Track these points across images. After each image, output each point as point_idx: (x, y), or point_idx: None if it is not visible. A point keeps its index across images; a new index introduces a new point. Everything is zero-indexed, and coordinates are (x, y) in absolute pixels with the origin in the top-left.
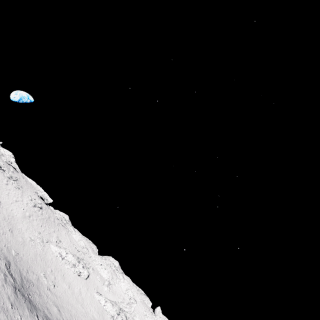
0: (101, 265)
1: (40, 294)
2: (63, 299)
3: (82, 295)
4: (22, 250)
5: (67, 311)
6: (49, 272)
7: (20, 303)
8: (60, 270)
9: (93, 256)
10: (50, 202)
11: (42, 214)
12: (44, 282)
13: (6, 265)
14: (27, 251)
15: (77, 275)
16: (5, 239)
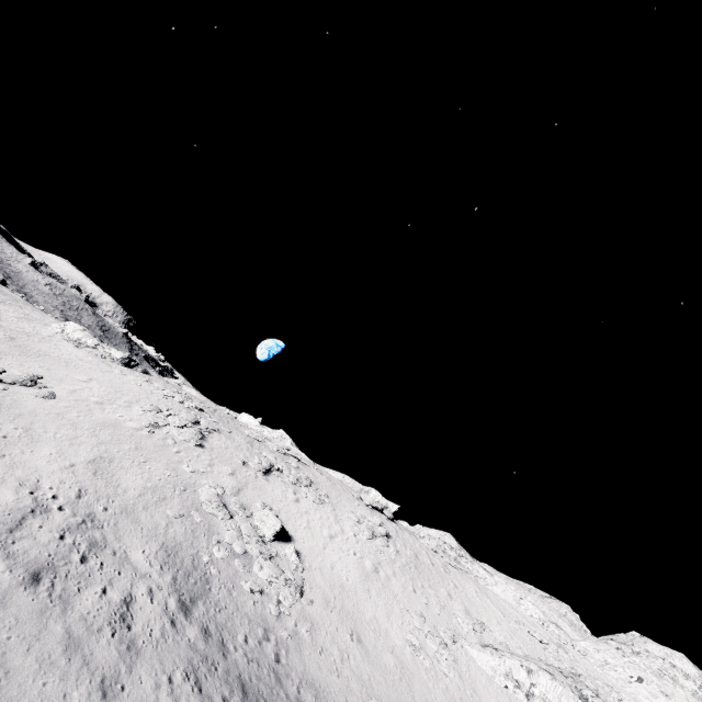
0: (641, 683)
1: None
2: None
3: None
4: None
5: None
6: None
7: None
8: None
9: (589, 648)
10: (395, 510)
11: (398, 551)
12: None
13: None
14: (425, 701)
15: None
16: (355, 679)
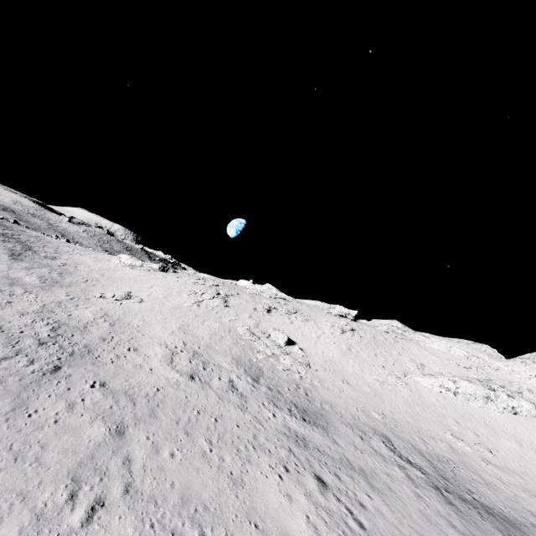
0: None
1: (484, 480)
2: (534, 475)
3: None
4: (383, 405)
5: None
6: (456, 427)
7: (477, 526)
8: (469, 415)
9: (501, 365)
10: (355, 314)
11: (361, 337)
12: (465, 449)
13: (385, 444)
14: (390, 403)
15: (511, 414)
16: (349, 399)
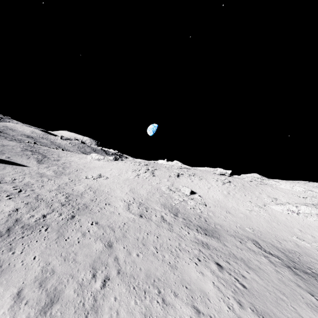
0: None
1: None
2: None
3: None
4: (252, 223)
5: None
6: (299, 233)
7: (314, 286)
8: (307, 226)
9: None
10: (230, 173)
11: (235, 185)
12: (306, 245)
13: (255, 245)
14: (256, 222)
15: None
16: (231, 221)
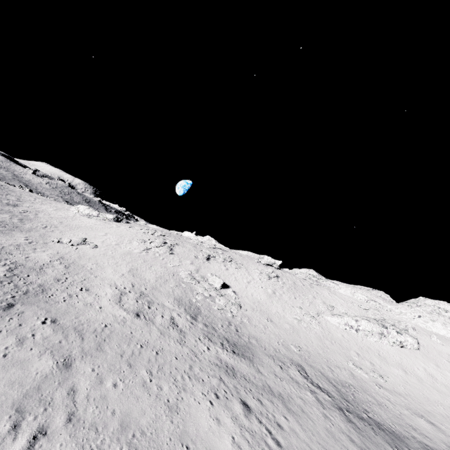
0: (420, 318)
1: (377, 401)
2: (414, 396)
3: (438, 379)
4: (299, 339)
5: (443, 418)
6: (356, 357)
7: (371, 440)
8: (367, 348)
9: (392, 308)
10: (280, 264)
11: (284, 283)
12: (363, 376)
13: (300, 372)
14: (305, 338)
15: (399, 347)
16: (272, 334)
